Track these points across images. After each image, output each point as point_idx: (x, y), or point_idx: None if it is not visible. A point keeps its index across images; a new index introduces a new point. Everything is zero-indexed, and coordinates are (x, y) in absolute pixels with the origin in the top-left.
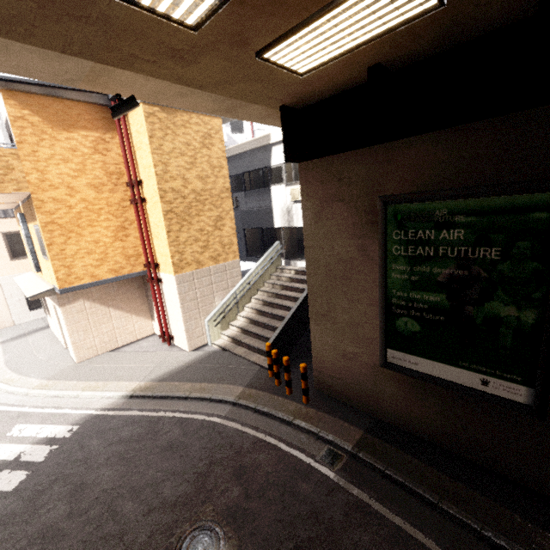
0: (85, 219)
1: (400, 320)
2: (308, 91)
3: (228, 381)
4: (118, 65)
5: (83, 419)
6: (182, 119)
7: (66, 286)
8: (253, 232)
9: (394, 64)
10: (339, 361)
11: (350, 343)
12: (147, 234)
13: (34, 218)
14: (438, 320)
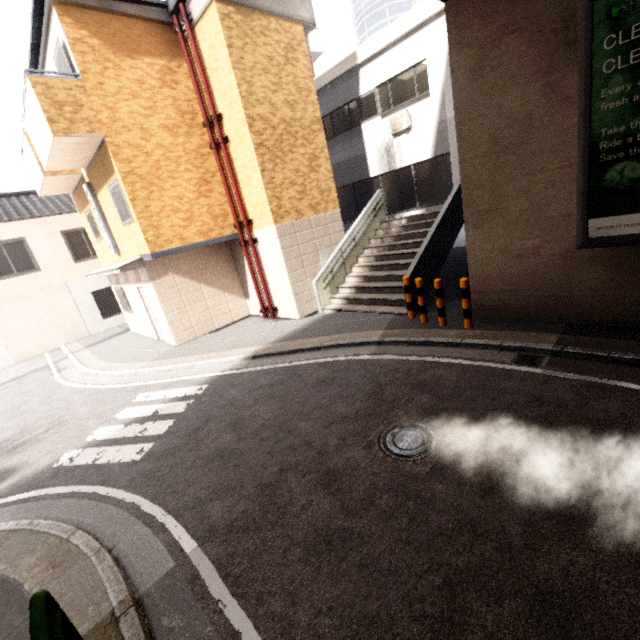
0: (164, 169)
1: (613, 169)
2: None
3: (361, 330)
4: None
5: (210, 380)
6: (260, 25)
7: (157, 250)
8: (341, 193)
9: None
10: (511, 266)
11: (528, 235)
12: (234, 182)
13: (110, 173)
14: None
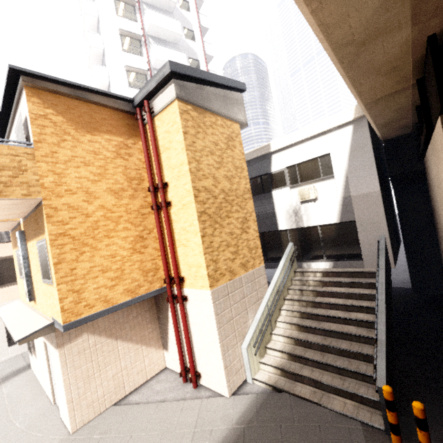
0: (102, 229)
1: None
2: None
3: None
4: None
5: None
6: (210, 120)
7: (72, 319)
8: None
9: None
10: None
11: None
12: (171, 242)
13: (41, 231)
14: None
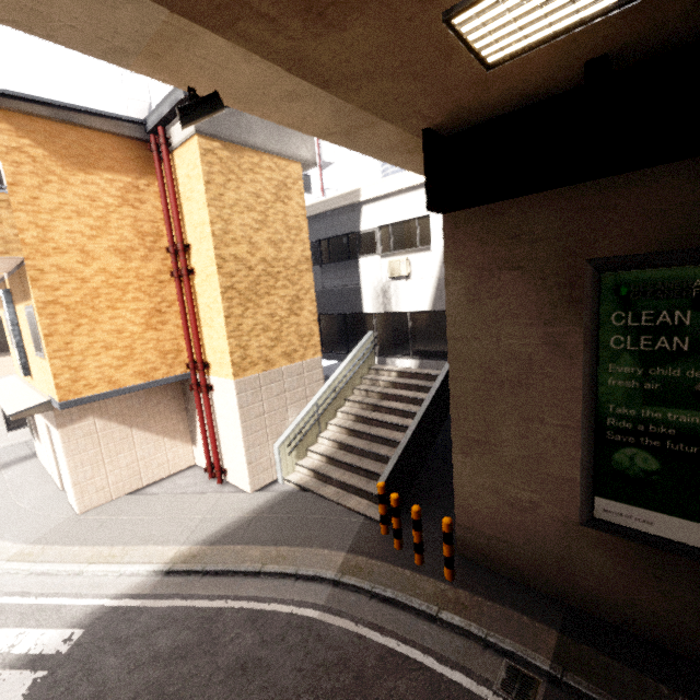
0: (104, 298)
1: (622, 451)
2: (476, 103)
3: (319, 543)
4: (209, 23)
5: (91, 616)
6: (250, 161)
7: (70, 397)
8: (331, 319)
9: (626, 56)
10: (504, 513)
11: (524, 485)
12: (194, 320)
13: (27, 296)
14: (696, 453)
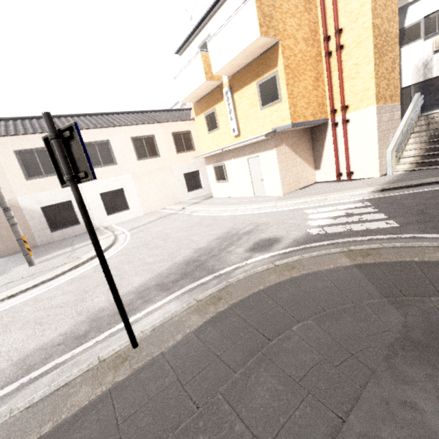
0: (301, 67)
1: None
2: None
3: None
4: None
5: (361, 201)
6: None
7: (293, 122)
8: None
9: None
10: None
11: None
12: (342, 78)
13: (269, 69)
14: None
